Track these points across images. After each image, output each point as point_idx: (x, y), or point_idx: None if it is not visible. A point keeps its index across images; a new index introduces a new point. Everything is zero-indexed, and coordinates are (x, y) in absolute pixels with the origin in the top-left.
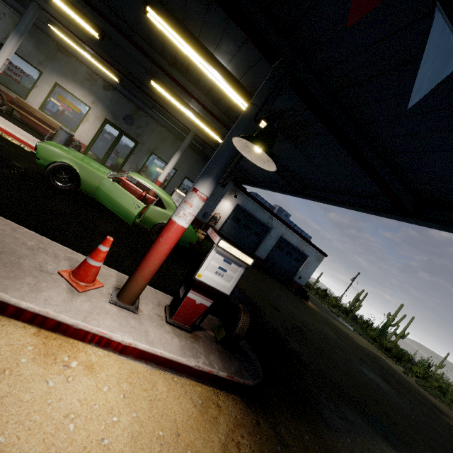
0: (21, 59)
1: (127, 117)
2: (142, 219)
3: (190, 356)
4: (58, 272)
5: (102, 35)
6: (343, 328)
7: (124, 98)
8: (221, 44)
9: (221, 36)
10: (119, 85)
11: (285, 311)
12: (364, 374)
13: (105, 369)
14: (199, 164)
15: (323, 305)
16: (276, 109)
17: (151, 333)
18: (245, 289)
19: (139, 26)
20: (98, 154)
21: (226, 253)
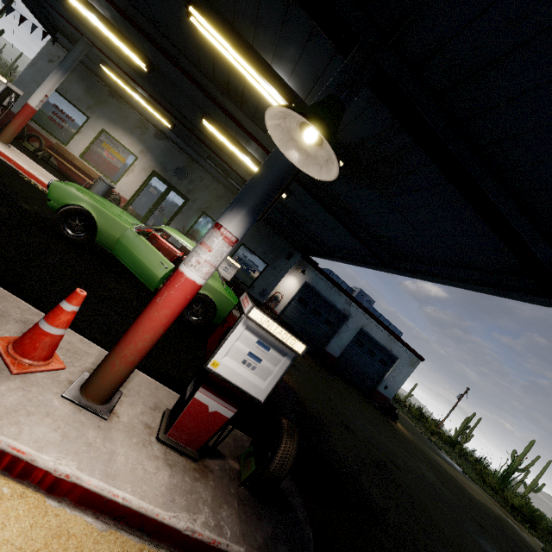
0: (69, 103)
1: (179, 169)
2: None
3: (181, 507)
4: None
5: (151, 67)
6: (448, 468)
7: (177, 148)
8: (281, 48)
9: (279, 34)
10: (173, 134)
11: (363, 435)
12: (485, 551)
13: None
14: (259, 229)
15: (418, 430)
16: (354, 138)
17: (119, 458)
18: (307, 396)
19: (186, 45)
20: (140, 211)
21: (263, 330)
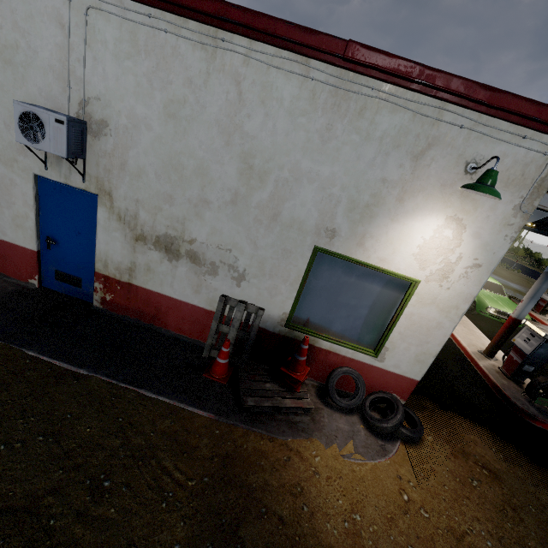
0: None
1: None
2: None
3: None
4: None
5: None
6: None
7: None
8: None
9: None
10: None
11: None
12: None
13: None
14: None
15: None
16: None
17: None
18: None
19: None
20: None
21: None
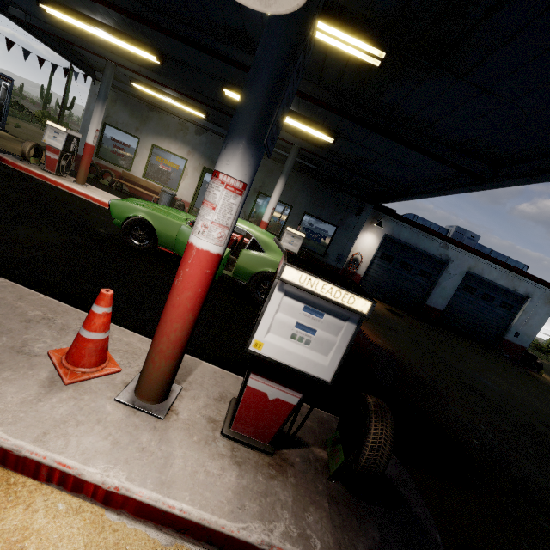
0: (121, 132)
1: None
2: (235, 270)
3: (252, 515)
4: (47, 352)
5: (162, 57)
6: None
7: (218, 137)
8: None
9: None
10: (210, 124)
11: (495, 395)
12: None
13: (51, 547)
14: (319, 192)
15: None
16: (391, 5)
17: (176, 461)
18: (411, 359)
19: (174, 5)
20: None
21: (307, 293)
